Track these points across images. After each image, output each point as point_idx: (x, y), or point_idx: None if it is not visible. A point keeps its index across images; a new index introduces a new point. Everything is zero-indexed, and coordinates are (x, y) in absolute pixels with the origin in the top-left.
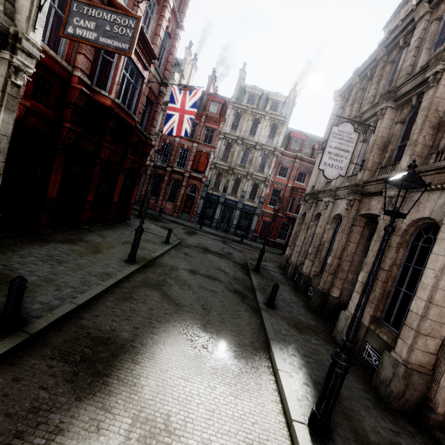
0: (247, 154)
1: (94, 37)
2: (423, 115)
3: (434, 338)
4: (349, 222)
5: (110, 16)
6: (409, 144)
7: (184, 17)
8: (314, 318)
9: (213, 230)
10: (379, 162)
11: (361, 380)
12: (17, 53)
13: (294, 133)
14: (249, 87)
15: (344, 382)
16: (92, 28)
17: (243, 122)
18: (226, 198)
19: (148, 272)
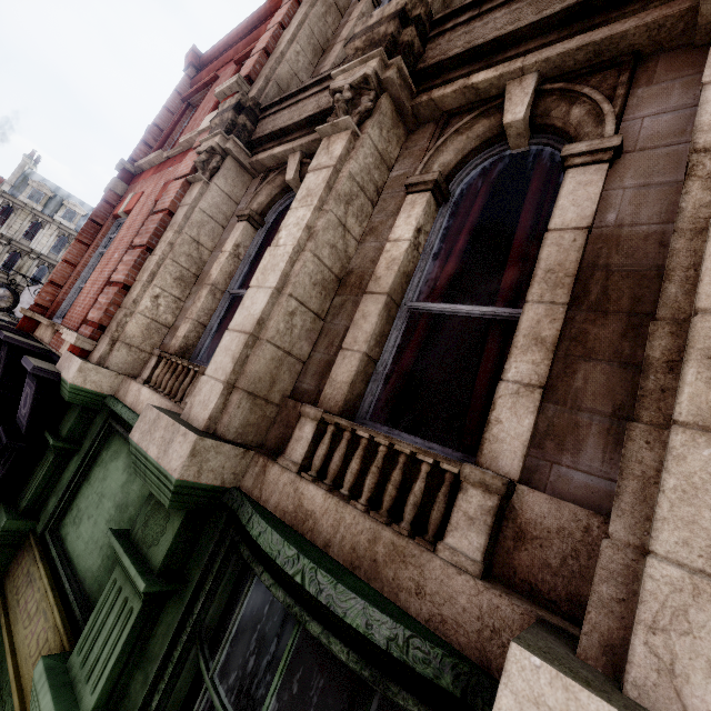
0: (17, 259)
1: None
2: None
3: None
4: None
5: None
6: None
7: None
8: None
9: None
10: None
11: None
12: None
13: None
14: (36, 181)
15: None
16: None
17: (17, 219)
18: None
19: None
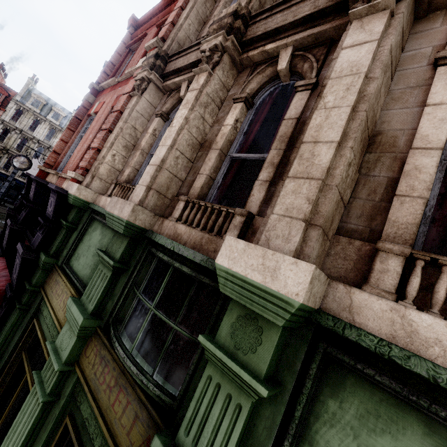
0: (25, 143)
1: None
2: None
3: None
4: None
5: None
6: None
7: None
8: None
9: None
10: None
11: None
12: None
13: None
14: (36, 94)
15: None
16: None
17: (25, 118)
18: None
19: None
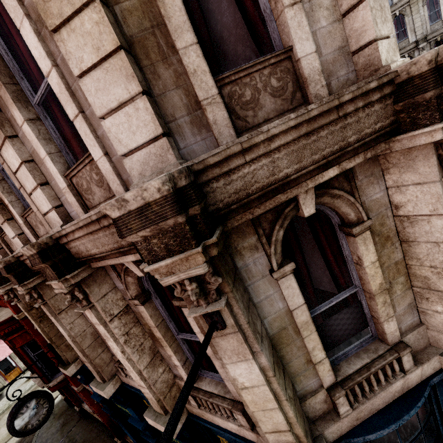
0: None
1: None
2: None
3: None
4: None
5: None
6: None
7: None
8: None
9: None
10: None
11: None
12: None
13: None
14: None
15: None
16: None
17: (411, 18)
18: None
19: None
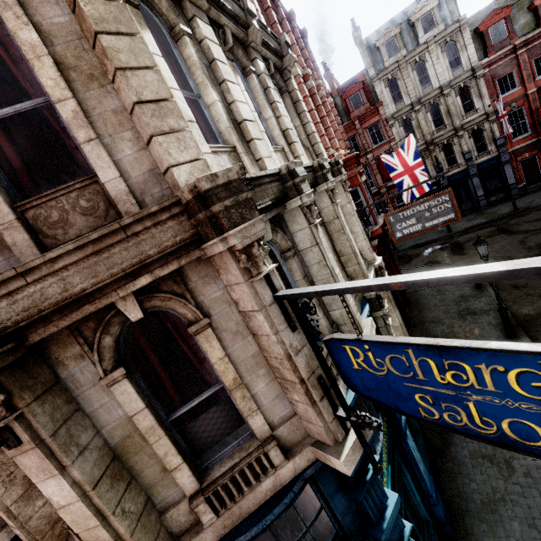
0: (436, 110)
1: (419, 227)
2: None
3: None
4: None
5: (423, 205)
6: None
7: (323, 82)
8: None
9: (461, 222)
10: None
11: None
12: (384, 275)
13: (484, 22)
14: (379, 38)
15: None
16: (415, 223)
17: (403, 82)
18: (447, 177)
19: (539, 338)
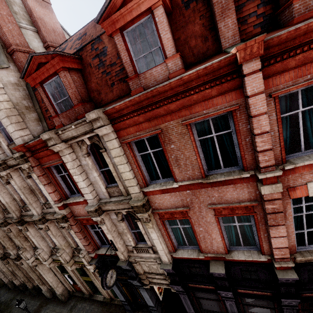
0: None
1: None
2: (1, 240)
3: (59, 284)
4: (14, 266)
5: None
6: (7, 248)
7: None
8: (38, 299)
9: None
10: (1, 243)
11: (59, 304)
12: None
13: None
14: None
15: (55, 312)
16: None
17: None
18: None
19: None
